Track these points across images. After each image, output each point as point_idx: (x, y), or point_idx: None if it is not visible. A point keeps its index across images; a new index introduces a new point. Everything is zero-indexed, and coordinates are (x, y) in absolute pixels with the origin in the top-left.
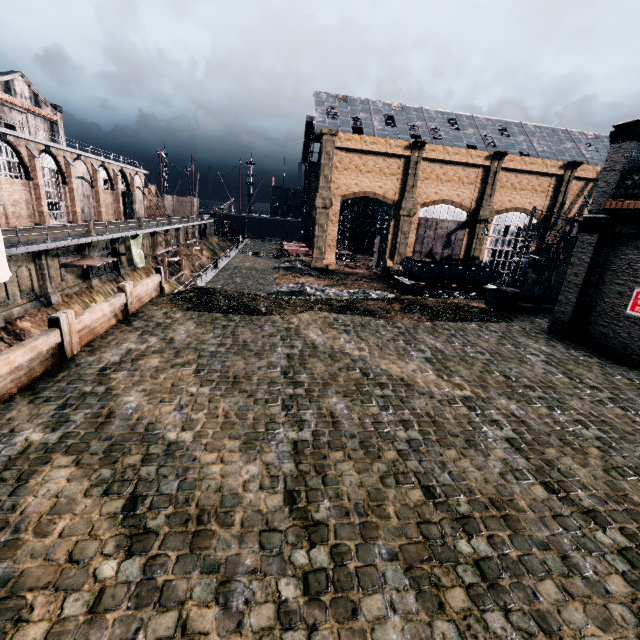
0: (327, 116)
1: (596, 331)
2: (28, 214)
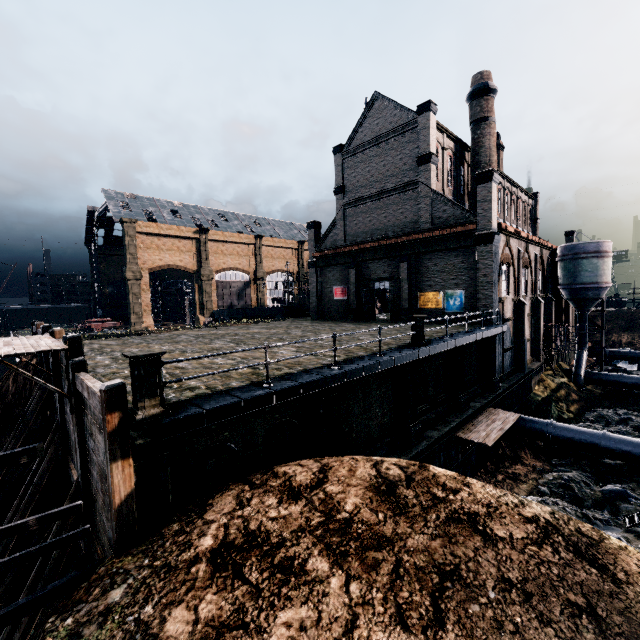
0: (120, 208)
1: (328, 311)
2: None
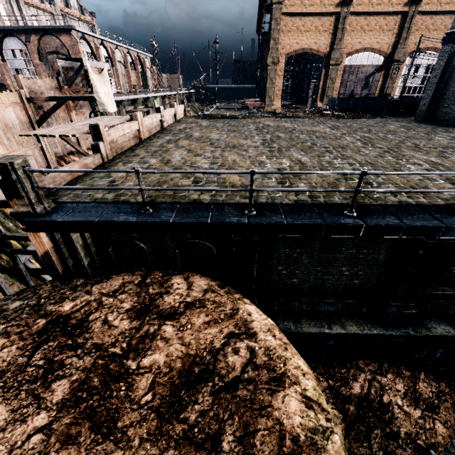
0: None
1: (441, 112)
2: None
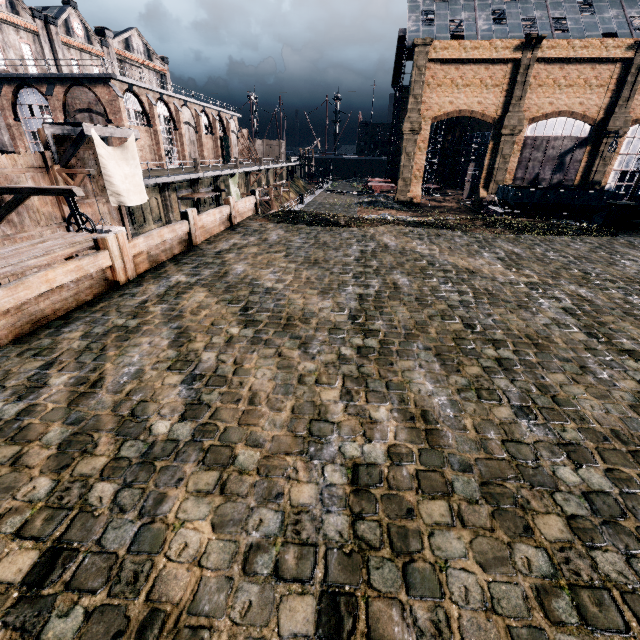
0: (422, 23)
1: None
2: (151, 158)
